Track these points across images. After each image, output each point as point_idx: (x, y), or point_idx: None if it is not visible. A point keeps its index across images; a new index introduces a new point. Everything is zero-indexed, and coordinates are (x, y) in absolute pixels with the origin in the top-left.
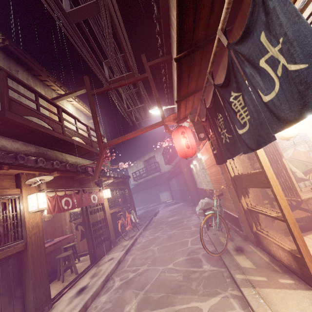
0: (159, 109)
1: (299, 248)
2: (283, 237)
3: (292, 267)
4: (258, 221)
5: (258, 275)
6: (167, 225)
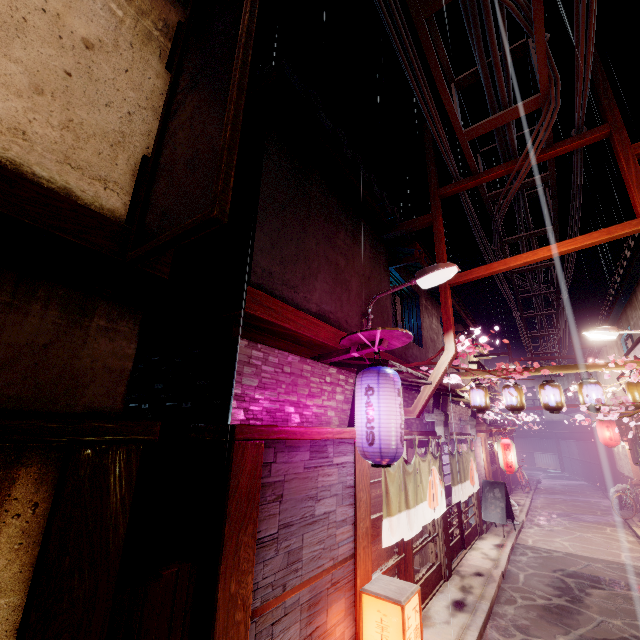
0: None
1: None
2: None
3: None
4: None
5: None
6: (567, 498)
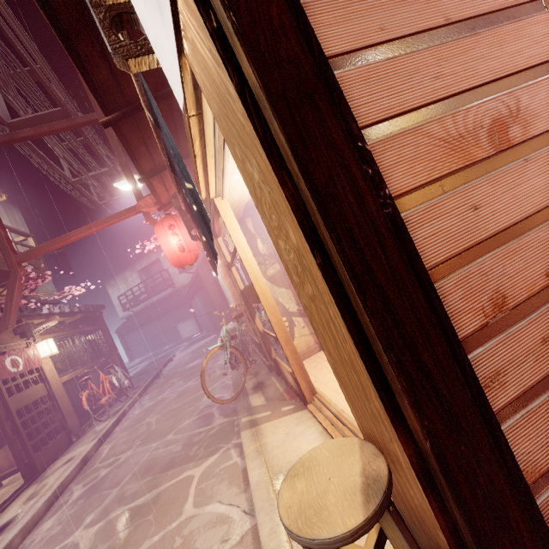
0: (129, 183)
1: (292, 368)
2: (309, 357)
3: (297, 390)
4: (277, 344)
5: (264, 411)
6: (182, 377)
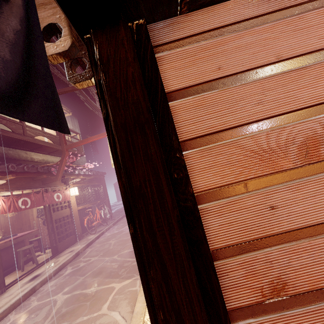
0: None
1: None
2: None
3: None
4: None
5: None
6: None
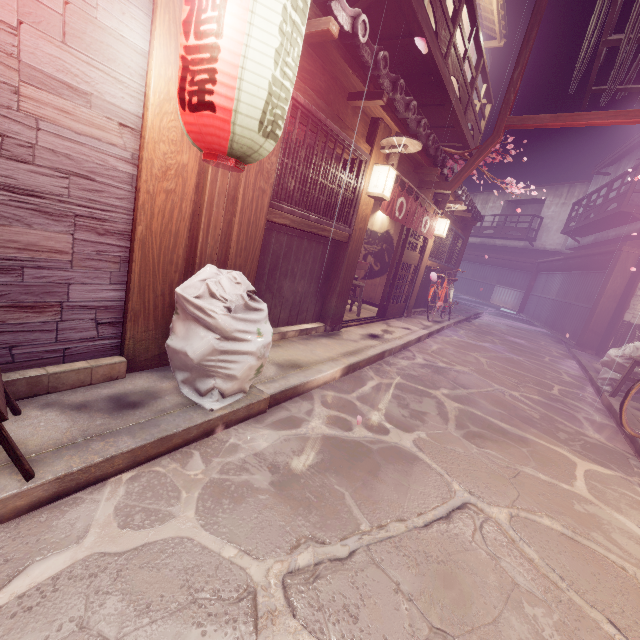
0: None
1: None
2: None
3: None
4: None
5: None
6: (505, 344)
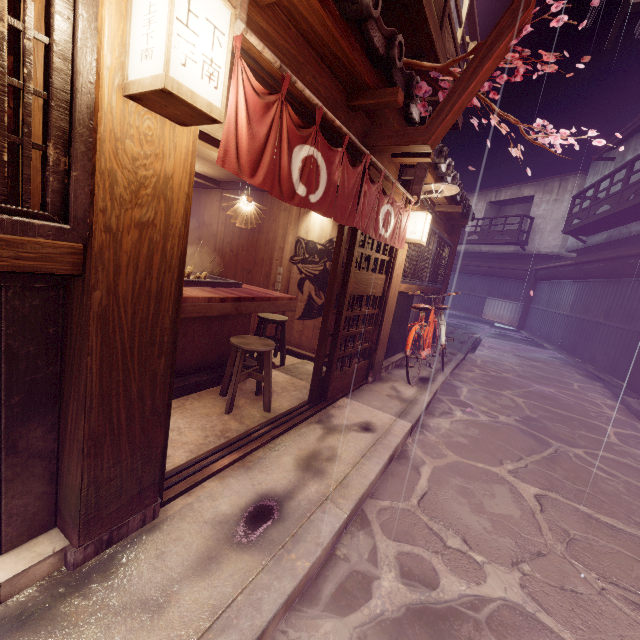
0: None
1: None
2: None
3: None
4: None
5: None
6: (535, 408)
